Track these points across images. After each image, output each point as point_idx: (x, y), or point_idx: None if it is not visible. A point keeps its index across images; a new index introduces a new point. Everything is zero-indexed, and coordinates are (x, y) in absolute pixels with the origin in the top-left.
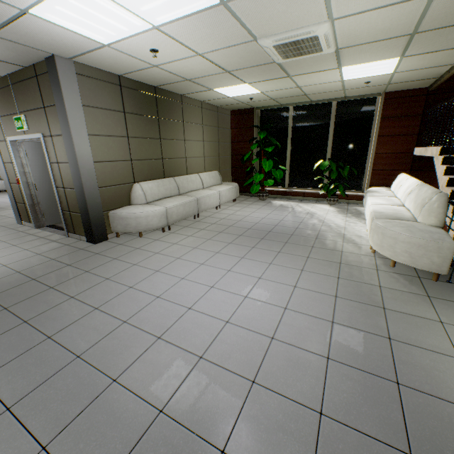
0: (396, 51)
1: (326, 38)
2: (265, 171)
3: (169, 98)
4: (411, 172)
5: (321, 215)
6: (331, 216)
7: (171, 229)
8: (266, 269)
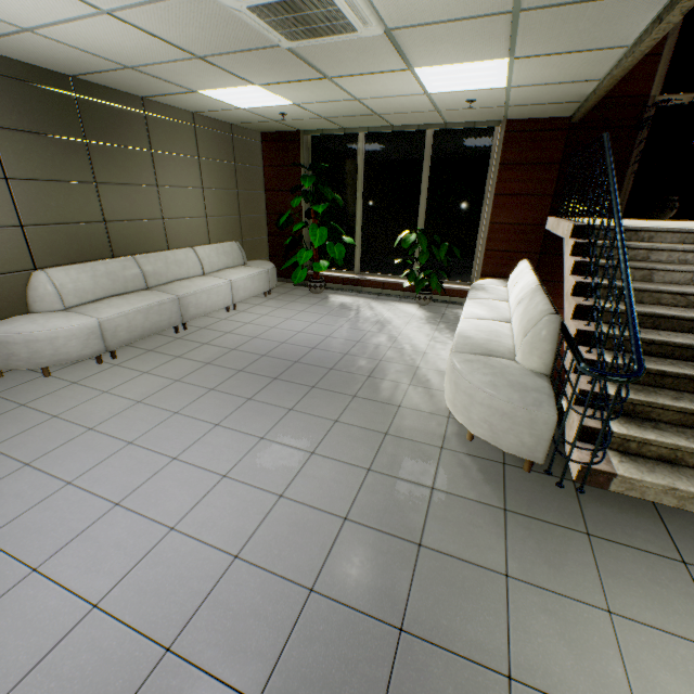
0: (497, 45)
1: (349, 2)
2: (315, 246)
3: (113, 103)
4: (541, 256)
5: (398, 326)
6: (413, 329)
7: (118, 357)
8: (247, 454)
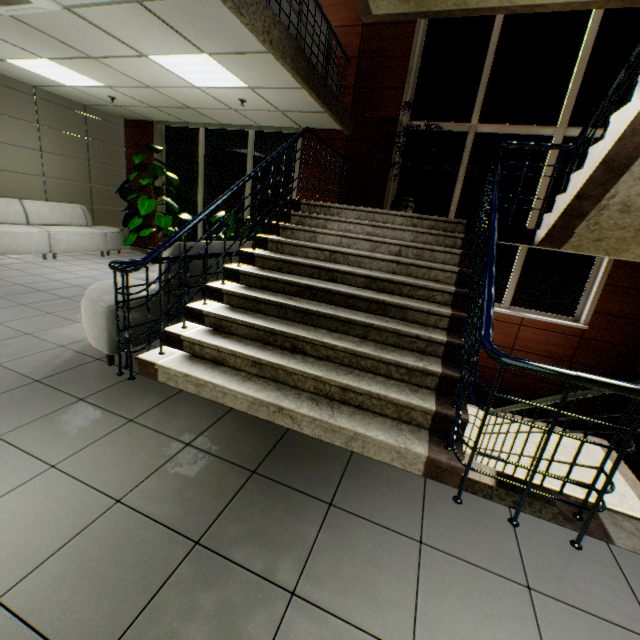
0: (175, 37)
1: None
2: (142, 214)
3: None
4: None
5: None
6: None
7: None
8: None
